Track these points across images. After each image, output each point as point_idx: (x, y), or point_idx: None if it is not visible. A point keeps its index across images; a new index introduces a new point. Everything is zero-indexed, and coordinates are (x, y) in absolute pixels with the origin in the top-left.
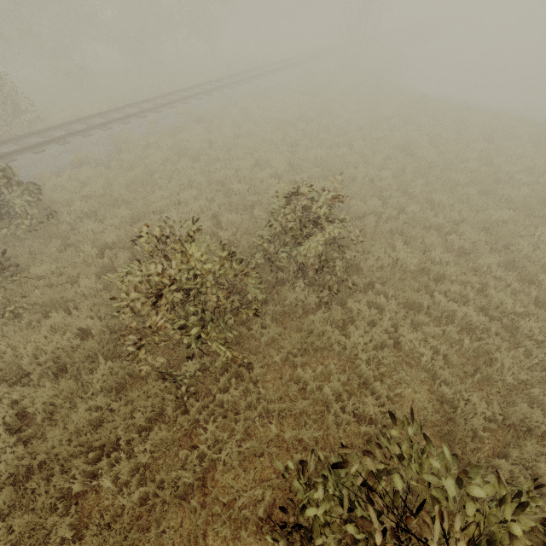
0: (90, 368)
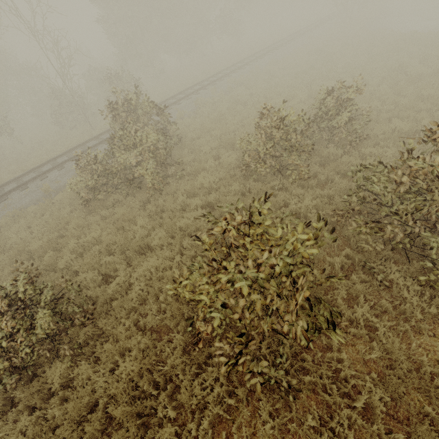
0: (223, 192)
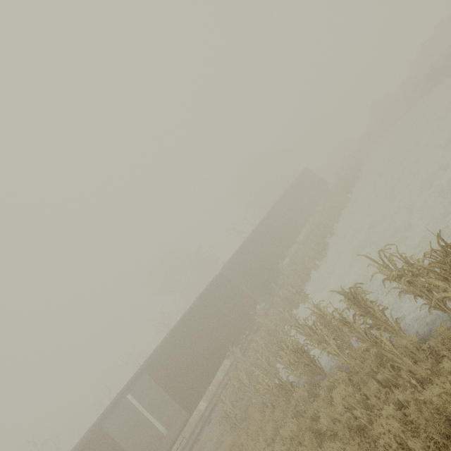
0: None
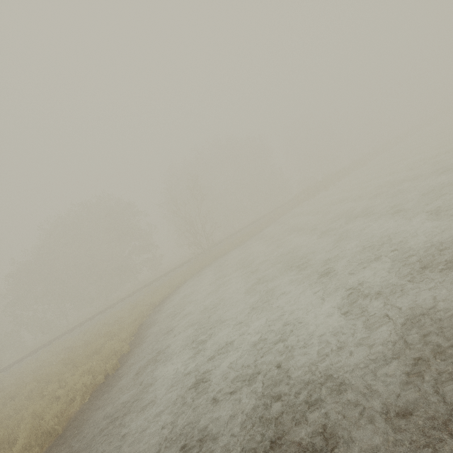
0: None
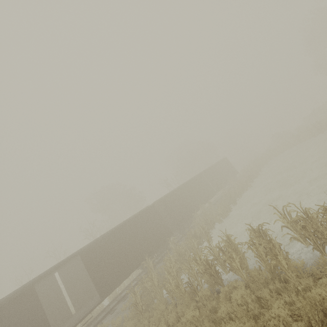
0: None
